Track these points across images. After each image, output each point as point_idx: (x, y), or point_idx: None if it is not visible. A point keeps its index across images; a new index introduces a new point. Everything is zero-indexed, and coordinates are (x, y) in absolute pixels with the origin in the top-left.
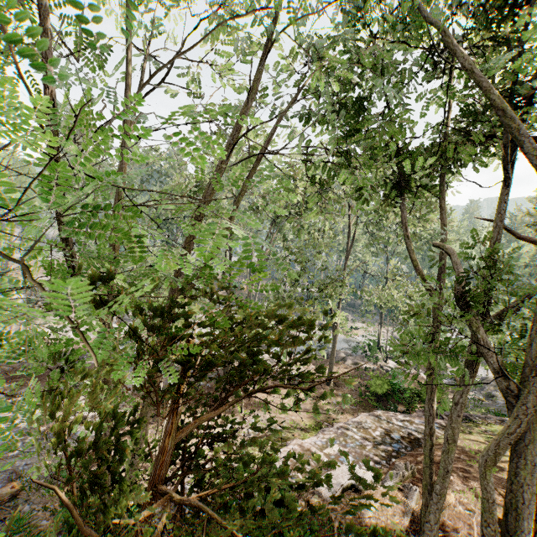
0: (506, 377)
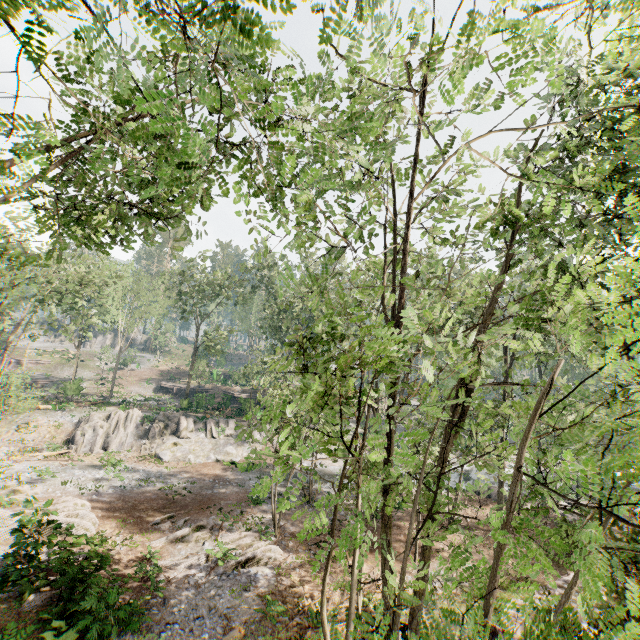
0: None
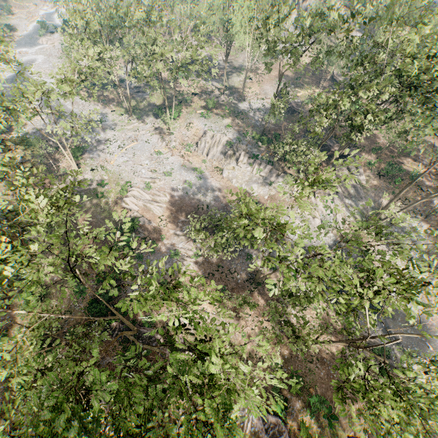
0: None
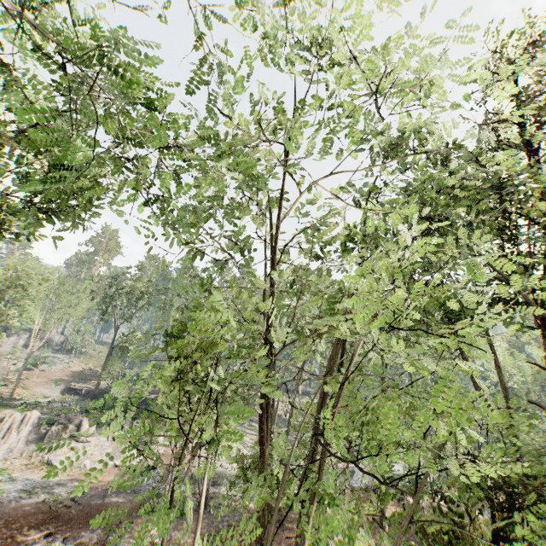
0: None
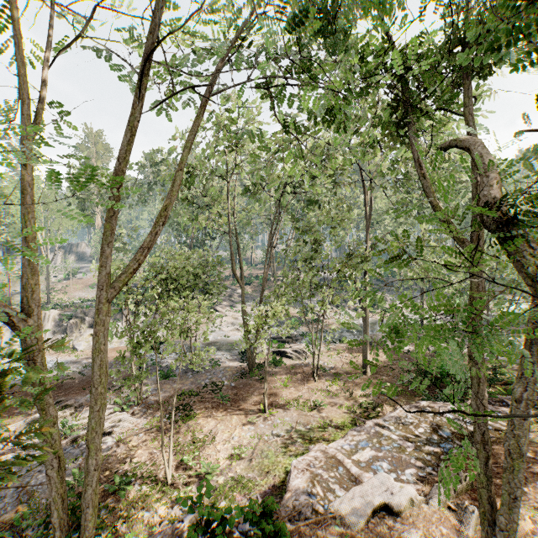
0: None
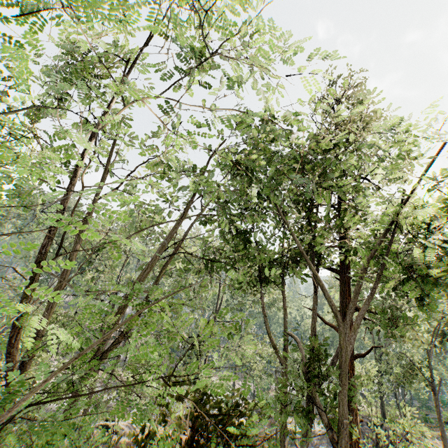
0: (331, 429)
